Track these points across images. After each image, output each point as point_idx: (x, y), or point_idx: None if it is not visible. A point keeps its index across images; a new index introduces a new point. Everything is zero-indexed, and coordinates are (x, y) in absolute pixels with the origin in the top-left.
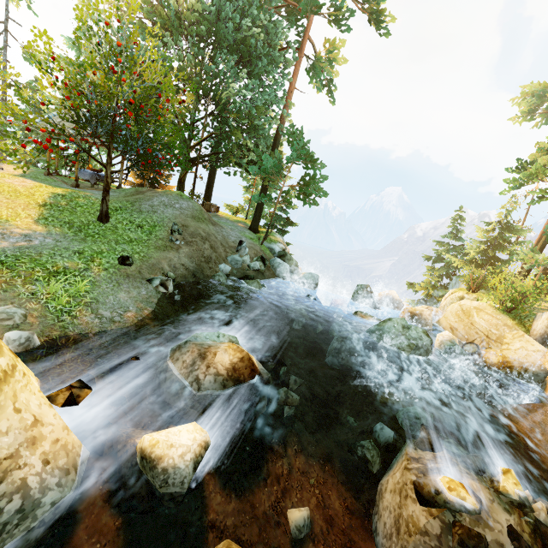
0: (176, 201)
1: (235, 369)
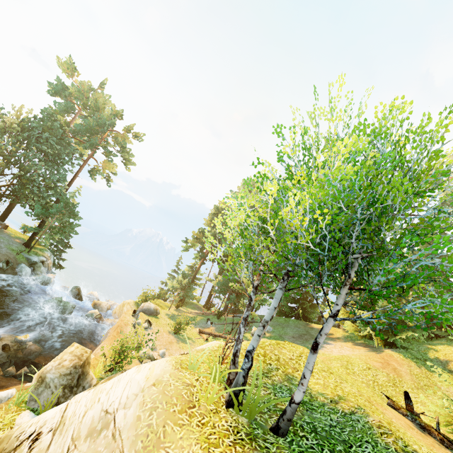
0: None
1: None
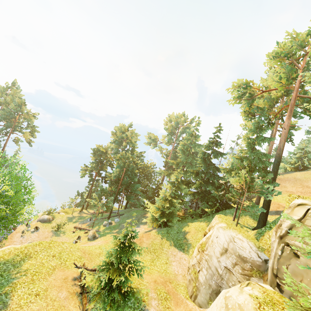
0: None
1: None
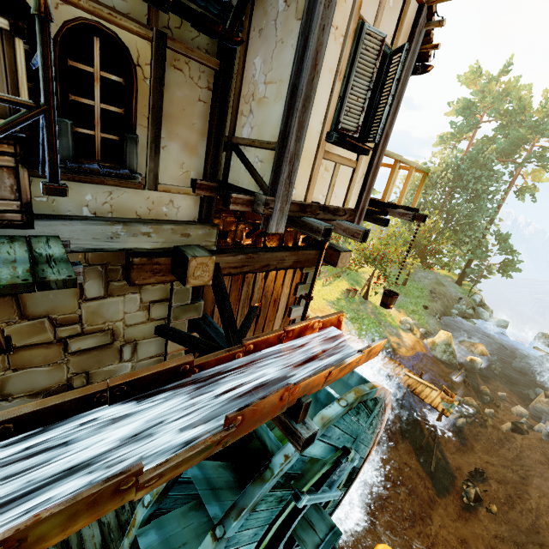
0: (428, 275)
1: (482, 351)
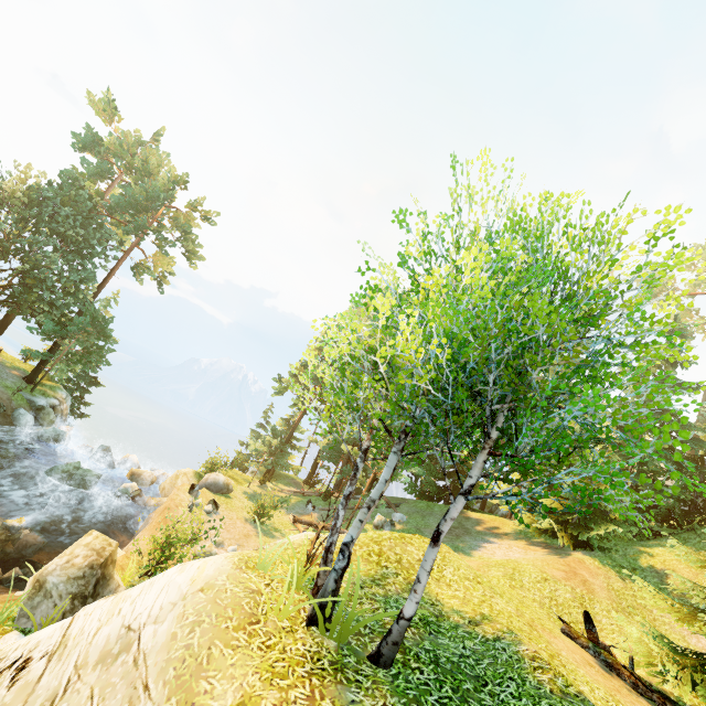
0: None
1: None
